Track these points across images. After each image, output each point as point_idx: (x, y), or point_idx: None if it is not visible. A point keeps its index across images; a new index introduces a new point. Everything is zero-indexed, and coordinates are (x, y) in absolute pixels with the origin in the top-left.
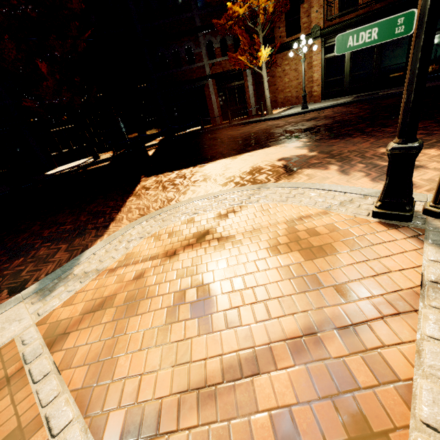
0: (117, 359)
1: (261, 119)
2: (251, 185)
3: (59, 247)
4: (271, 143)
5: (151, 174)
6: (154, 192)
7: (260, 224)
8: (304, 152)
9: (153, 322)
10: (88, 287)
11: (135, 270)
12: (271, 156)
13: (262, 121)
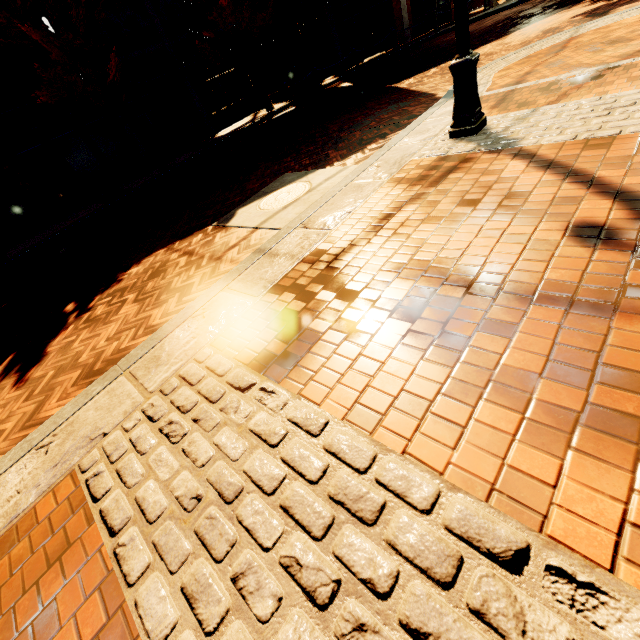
0: (577, 67)
1: (486, 13)
2: (567, 30)
3: (399, 110)
4: (539, 18)
5: (398, 81)
6: (436, 78)
7: (609, 32)
8: (603, 4)
9: (583, 58)
10: (495, 83)
11: (523, 70)
12: (556, 21)
13: (487, 16)
